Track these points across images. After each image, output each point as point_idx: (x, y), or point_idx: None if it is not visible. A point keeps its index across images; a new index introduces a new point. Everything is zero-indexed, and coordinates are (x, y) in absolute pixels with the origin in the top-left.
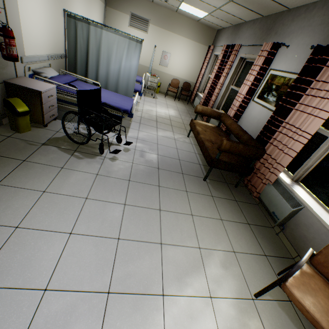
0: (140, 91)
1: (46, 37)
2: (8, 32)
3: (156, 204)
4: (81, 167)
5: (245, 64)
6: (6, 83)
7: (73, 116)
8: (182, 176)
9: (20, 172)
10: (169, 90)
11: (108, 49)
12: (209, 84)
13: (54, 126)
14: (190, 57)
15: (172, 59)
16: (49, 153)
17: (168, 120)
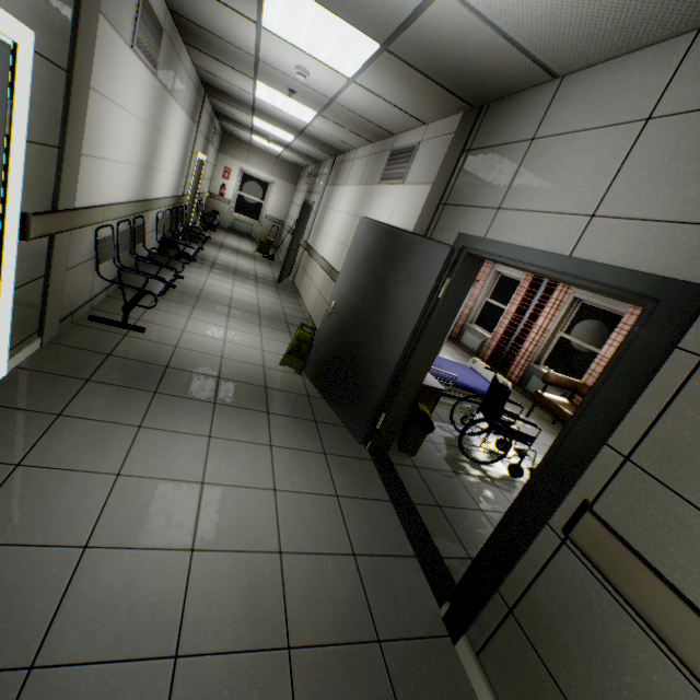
0: None
1: None
2: None
3: None
4: None
5: (581, 307)
6: None
7: None
8: None
9: None
10: None
11: None
12: (506, 320)
13: None
14: None
15: None
16: (479, 489)
17: None
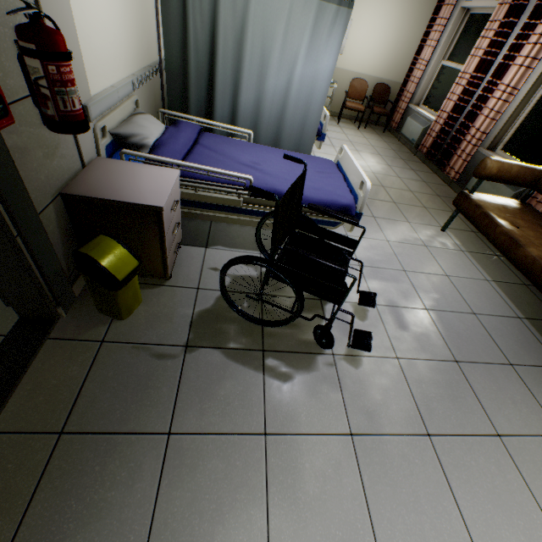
0: (320, 129)
1: (122, 28)
2: (52, 38)
3: (540, 525)
4: (303, 415)
5: None
6: (68, 196)
7: (207, 224)
8: (517, 375)
9: (179, 495)
10: (348, 107)
11: (264, 36)
12: (459, 87)
13: (182, 270)
14: (394, 23)
15: (352, 32)
16: (212, 380)
17: (379, 186)
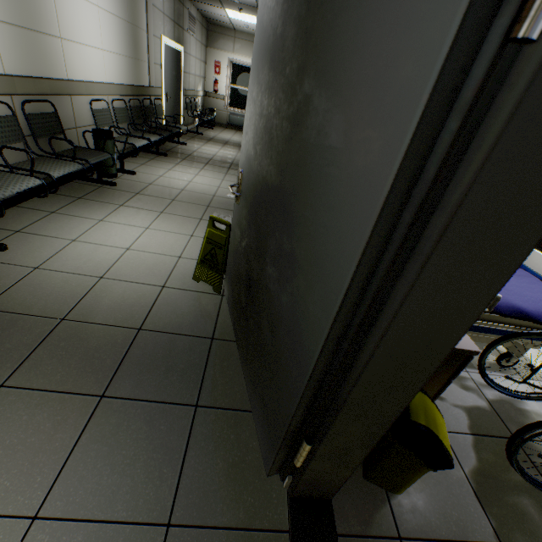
0: None
1: None
2: None
3: None
4: None
5: None
6: None
7: None
8: None
9: None
10: None
11: None
12: None
13: None
14: None
15: None
16: None
17: None
